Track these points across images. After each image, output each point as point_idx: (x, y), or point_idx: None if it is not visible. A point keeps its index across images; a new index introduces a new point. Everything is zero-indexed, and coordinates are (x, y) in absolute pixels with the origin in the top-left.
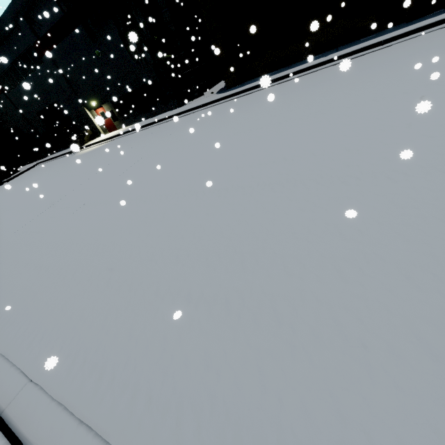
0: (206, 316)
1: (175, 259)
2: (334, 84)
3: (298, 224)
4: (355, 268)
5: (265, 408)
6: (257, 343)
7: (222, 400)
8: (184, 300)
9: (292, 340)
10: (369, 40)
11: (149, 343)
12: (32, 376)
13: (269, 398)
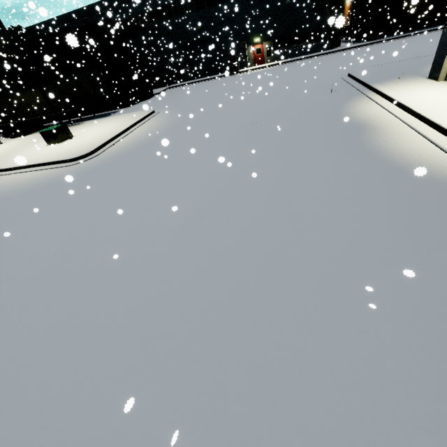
0: None
1: None
2: None
3: None
4: None
5: None
6: None
7: None
8: None
9: None
10: None
11: None
12: None
13: None
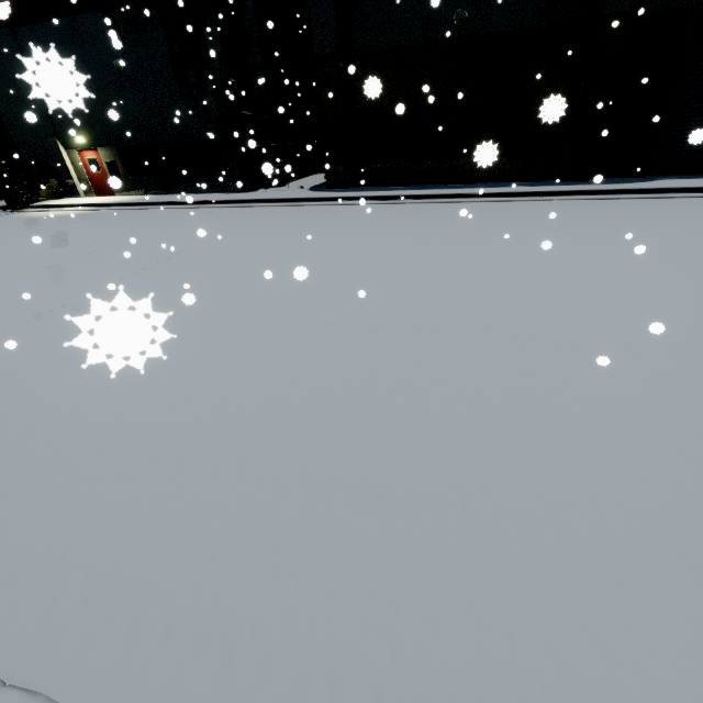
0: (435, 529)
1: (329, 426)
2: (495, 224)
3: (534, 394)
4: (651, 463)
5: (626, 692)
6: (556, 577)
7: (540, 686)
8: (378, 498)
9: (613, 570)
10: (524, 187)
11: (329, 581)
12: (2, 672)
13: (623, 672)
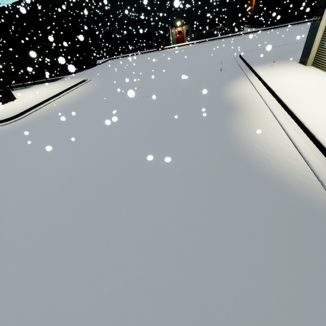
0: None
1: None
2: None
3: None
4: None
5: None
6: None
7: None
8: None
9: None
10: None
11: None
12: None
13: None
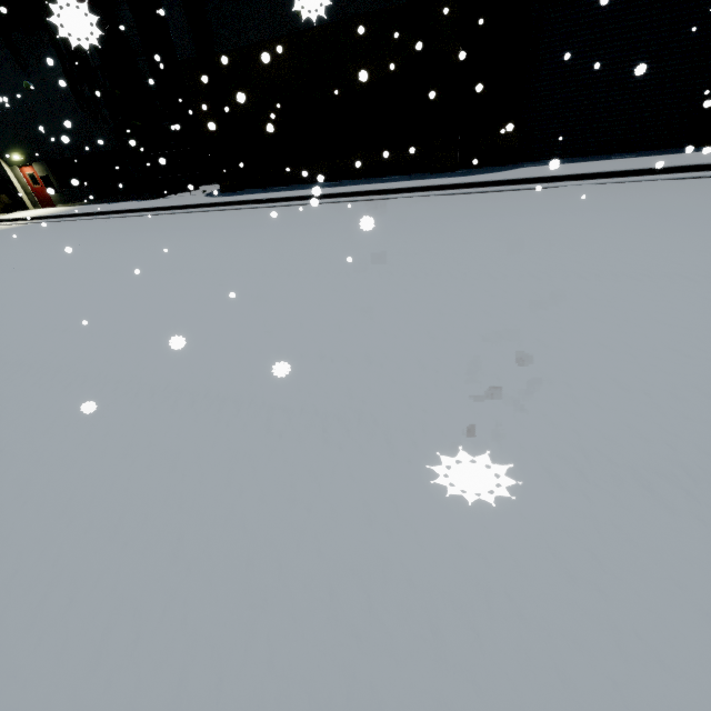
0: None
1: None
2: (286, 233)
3: None
4: None
5: None
6: None
7: None
8: None
9: None
10: (382, 183)
11: None
12: None
13: None
